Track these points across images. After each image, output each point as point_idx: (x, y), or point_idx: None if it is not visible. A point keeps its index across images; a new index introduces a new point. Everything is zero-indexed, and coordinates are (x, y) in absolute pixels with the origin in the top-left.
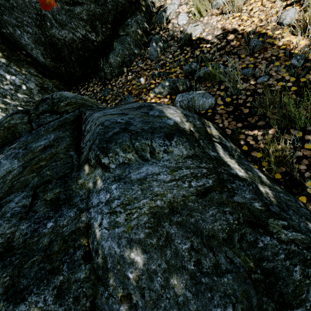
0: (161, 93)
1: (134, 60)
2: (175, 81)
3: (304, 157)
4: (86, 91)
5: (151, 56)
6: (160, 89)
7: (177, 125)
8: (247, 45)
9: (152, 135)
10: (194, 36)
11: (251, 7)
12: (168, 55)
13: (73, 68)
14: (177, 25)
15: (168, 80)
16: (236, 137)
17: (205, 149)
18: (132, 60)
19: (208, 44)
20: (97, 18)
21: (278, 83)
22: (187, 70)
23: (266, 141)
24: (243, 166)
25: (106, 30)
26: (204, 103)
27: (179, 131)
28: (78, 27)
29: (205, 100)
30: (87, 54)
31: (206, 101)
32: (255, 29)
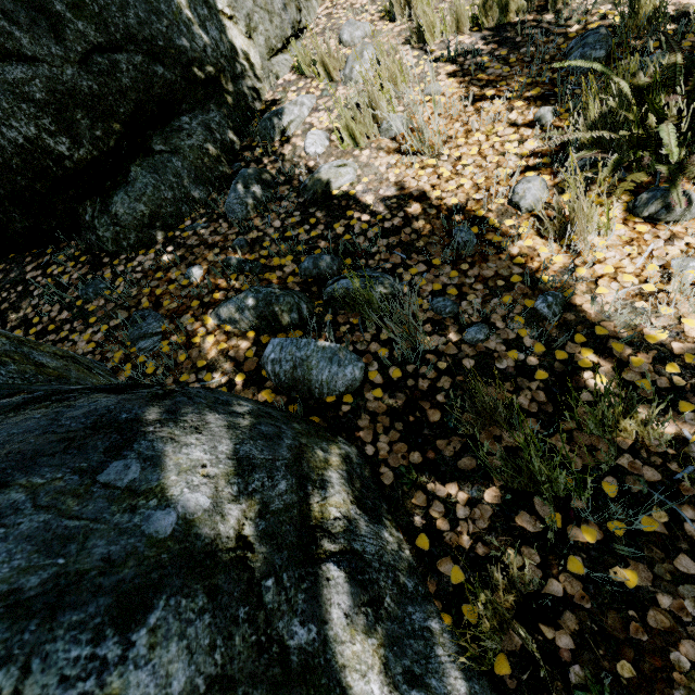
0: (235, 322)
1: (190, 215)
2: (272, 299)
3: (569, 604)
4: (42, 274)
5: (231, 213)
6: (232, 312)
7: (189, 530)
8: (446, 236)
9: (47, 623)
10: (336, 188)
11: (459, 152)
12: (272, 219)
13: (2, 211)
14: (302, 152)
15: (256, 292)
16: (404, 499)
17: (275, 625)
18: (184, 214)
19: (365, 214)
20: (81, 102)
21: (508, 351)
22: (309, 271)
23: (476, 525)
24: (400, 660)
25: (105, 135)
26: (333, 378)
27: (188, 561)
28: (15, 117)
29: (336, 370)
30: (40, 185)
31: (339, 372)
32: (466, 205)
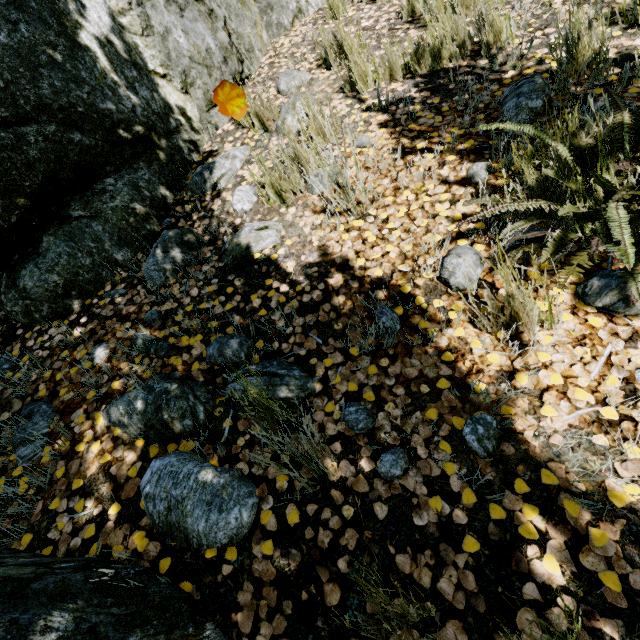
0: (124, 426)
1: (111, 279)
2: (162, 403)
3: None
4: None
5: (149, 279)
6: (121, 414)
7: None
8: (368, 317)
9: None
10: (258, 251)
11: (386, 213)
12: (190, 285)
13: None
14: (231, 208)
15: (148, 390)
16: None
17: None
18: (105, 278)
19: (285, 284)
20: None
21: (430, 497)
22: (214, 359)
23: None
24: None
25: (6, 211)
26: (212, 529)
27: None
28: None
29: (216, 518)
30: None
31: (219, 521)
32: (391, 277)
